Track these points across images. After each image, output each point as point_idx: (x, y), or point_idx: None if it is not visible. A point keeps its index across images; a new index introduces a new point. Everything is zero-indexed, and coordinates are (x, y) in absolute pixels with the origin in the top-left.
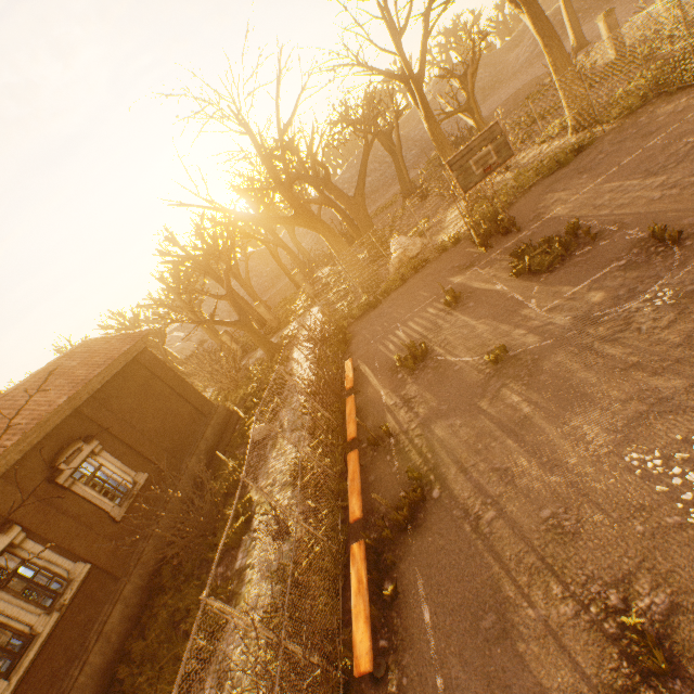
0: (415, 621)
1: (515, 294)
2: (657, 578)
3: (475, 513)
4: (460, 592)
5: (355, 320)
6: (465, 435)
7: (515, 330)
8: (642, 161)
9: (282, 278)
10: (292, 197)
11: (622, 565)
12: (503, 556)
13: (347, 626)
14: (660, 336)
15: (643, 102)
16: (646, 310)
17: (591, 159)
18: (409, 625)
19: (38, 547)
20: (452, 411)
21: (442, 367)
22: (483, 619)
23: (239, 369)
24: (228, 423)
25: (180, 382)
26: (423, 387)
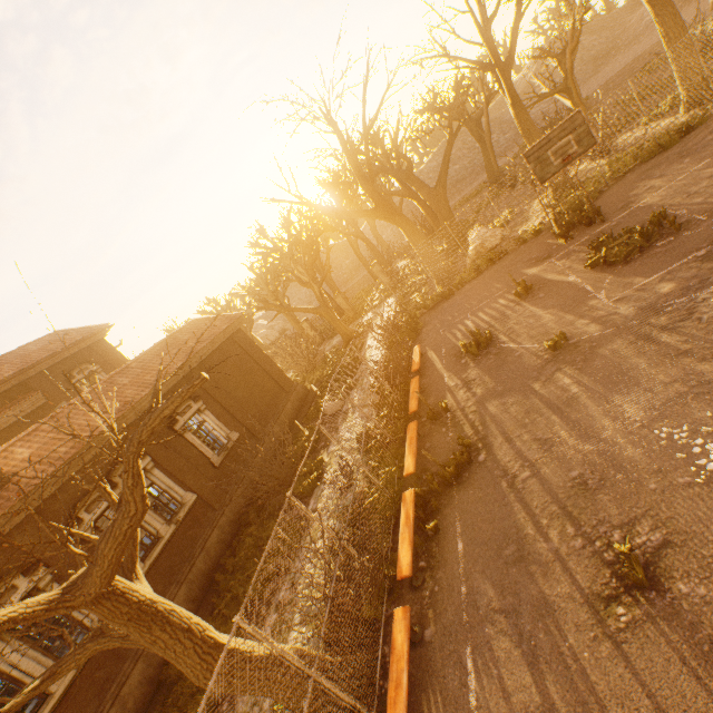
0: (450, 550)
1: (586, 285)
2: (657, 522)
3: (513, 473)
4: (490, 530)
5: (427, 310)
6: (515, 411)
7: (579, 319)
8: None
9: (361, 270)
10: (373, 191)
11: (630, 513)
12: (531, 505)
13: (395, 552)
14: None
15: None
16: (712, 301)
17: (698, 141)
18: (445, 552)
19: (162, 474)
20: (507, 392)
21: (504, 353)
22: (505, 549)
23: (316, 353)
24: (305, 400)
25: (266, 360)
26: (483, 371)
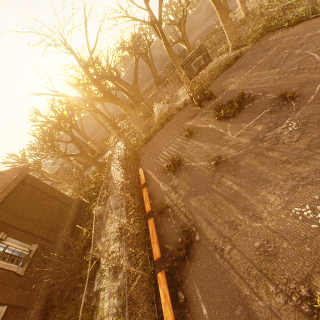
0: (199, 314)
1: (219, 129)
2: None
3: (220, 247)
4: (220, 294)
5: (141, 147)
6: (207, 204)
7: (222, 147)
8: (267, 62)
9: (101, 128)
10: (101, 87)
11: (304, 271)
12: (240, 271)
13: None
14: (295, 145)
15: (261, 35)
16: (285, 133)
17: (243, 62)
18: (195, 317)
19: None
20: (198, 192)
21: (189, 168)
22: (235, 310)
23: (83, 177)
24: (81, 207)
25: (51, 189)
26: (181, 180)
